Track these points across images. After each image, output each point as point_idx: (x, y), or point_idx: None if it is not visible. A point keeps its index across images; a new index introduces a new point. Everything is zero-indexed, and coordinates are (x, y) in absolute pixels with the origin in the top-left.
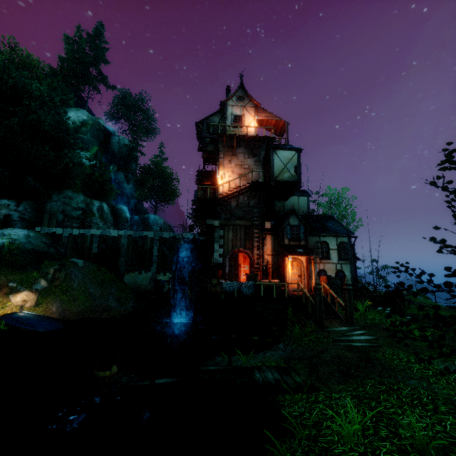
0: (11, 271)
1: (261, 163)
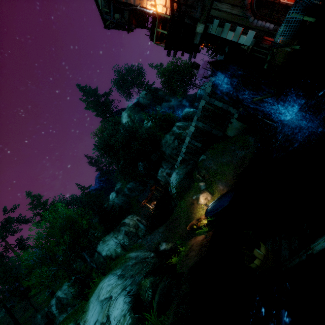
0: (188, 193)
1: None
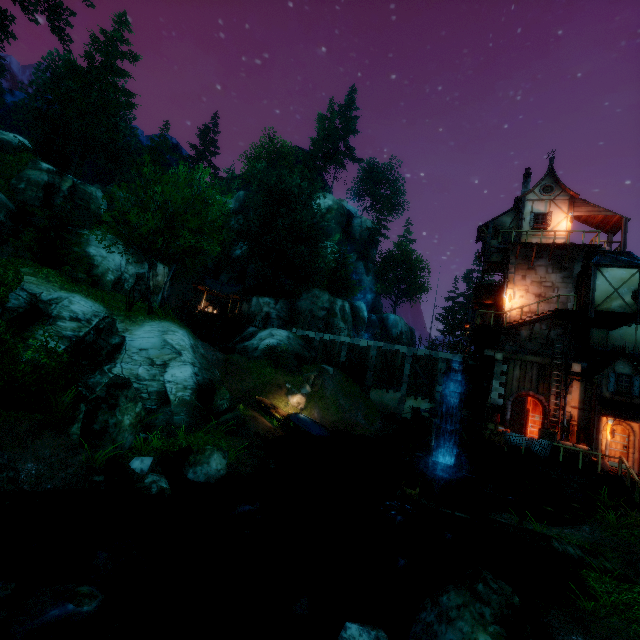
0: (285, 372)
1: (574, 280)
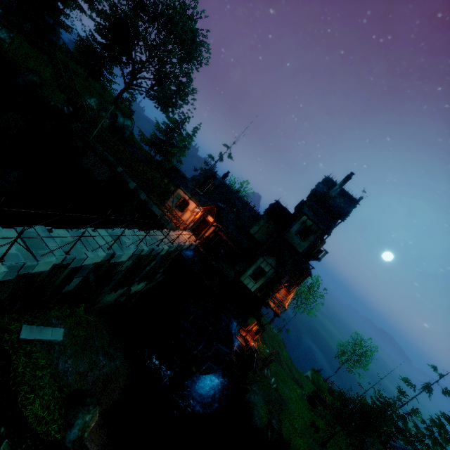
0: None
1: None
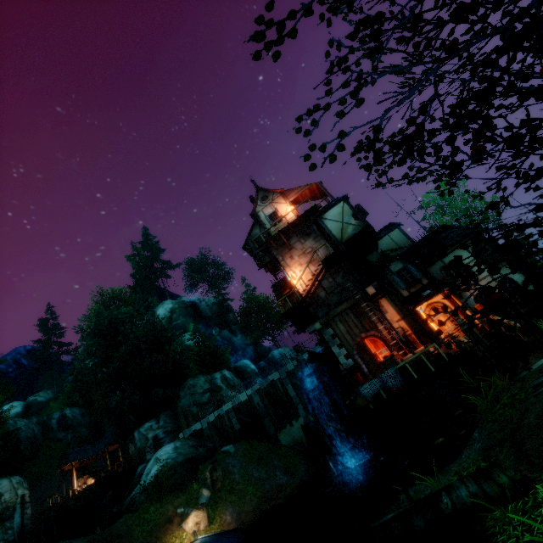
0: (174, 495)
1: (321, 236)
